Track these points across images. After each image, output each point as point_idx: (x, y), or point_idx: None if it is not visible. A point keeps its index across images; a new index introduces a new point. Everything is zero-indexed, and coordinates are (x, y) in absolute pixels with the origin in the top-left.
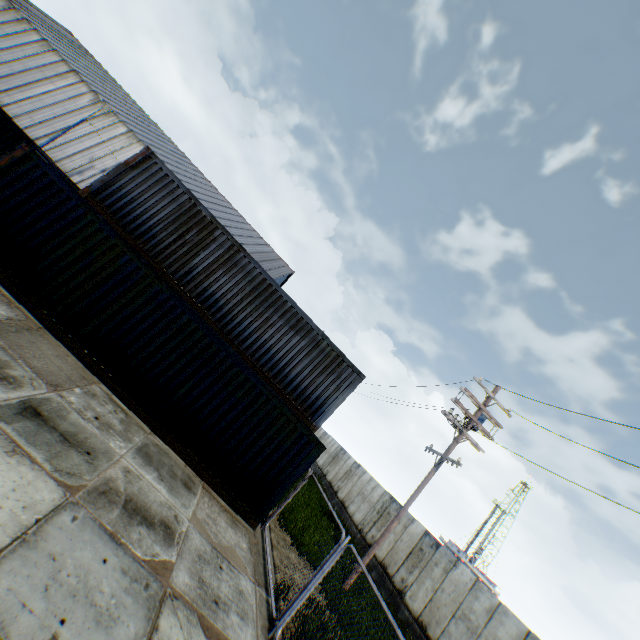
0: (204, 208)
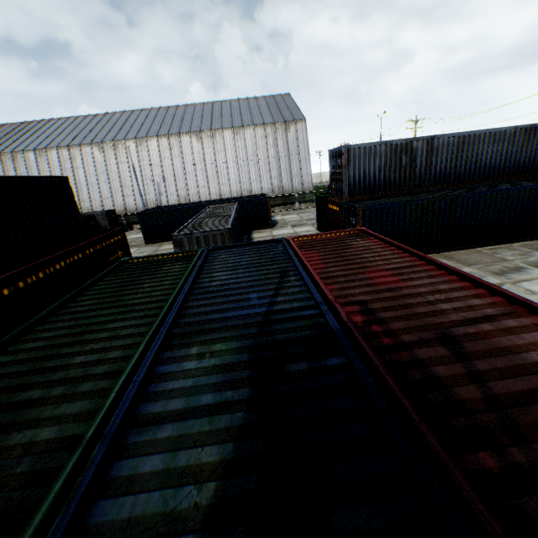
0: (396, 141)
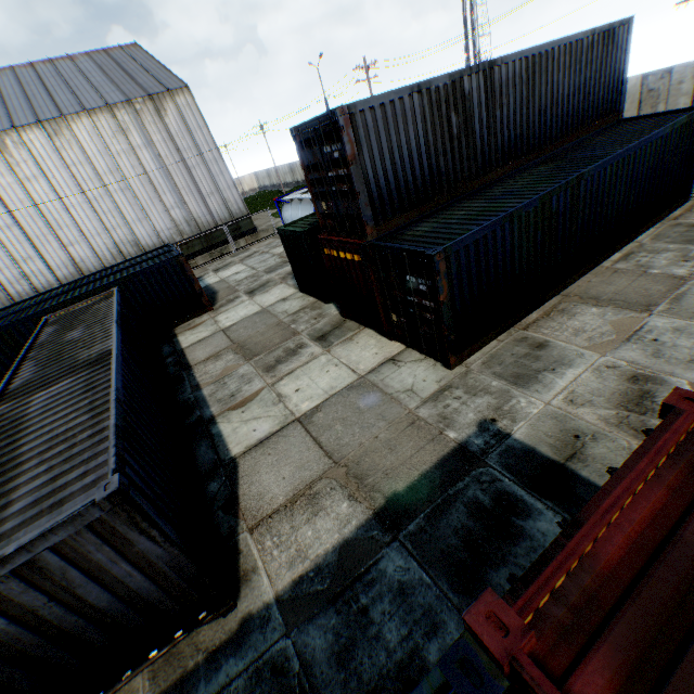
0: (436, 81)
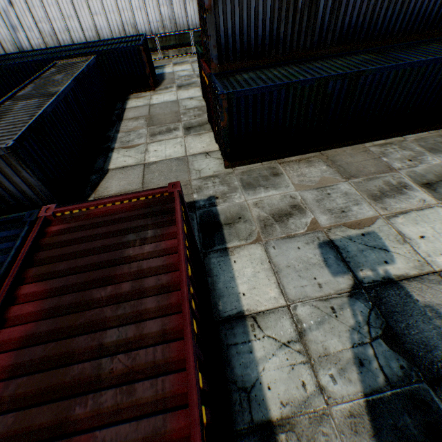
0: None
